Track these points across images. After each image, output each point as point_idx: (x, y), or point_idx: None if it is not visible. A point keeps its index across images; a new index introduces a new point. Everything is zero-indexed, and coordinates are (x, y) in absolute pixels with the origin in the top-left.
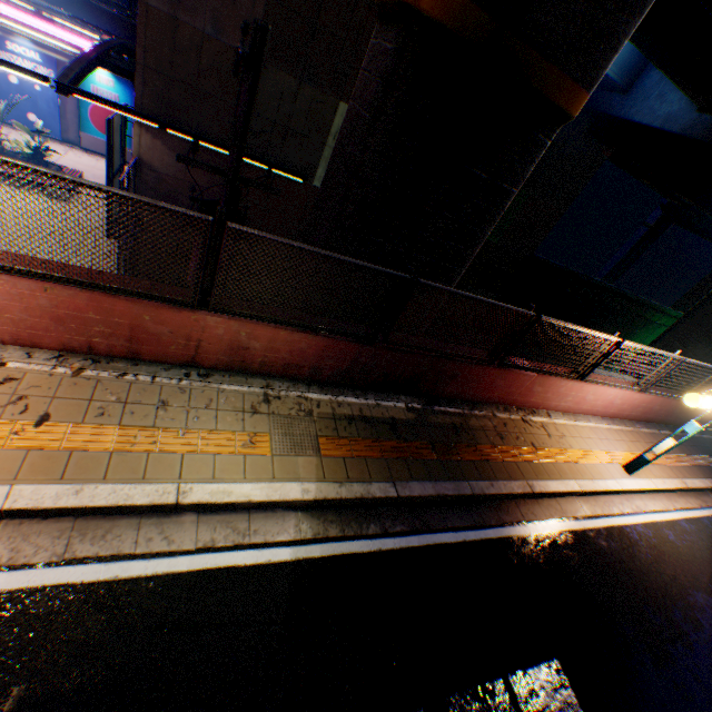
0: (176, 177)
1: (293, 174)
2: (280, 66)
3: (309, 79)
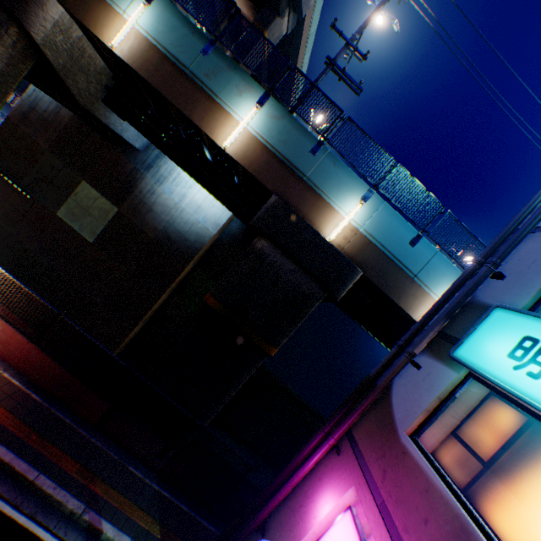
0: None
1: (27, 191)
2: (59, 156)
3: (71, 166)
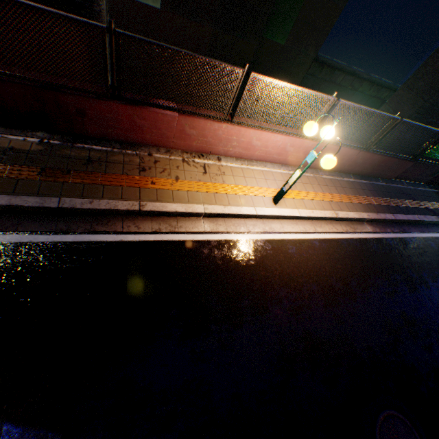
0: None
1: None
2: None
3: None
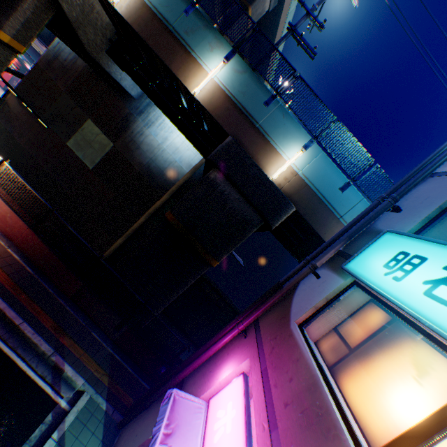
0: (16, 114)
1: (45, 123)
2: (72, 98)
3: (81, 106)
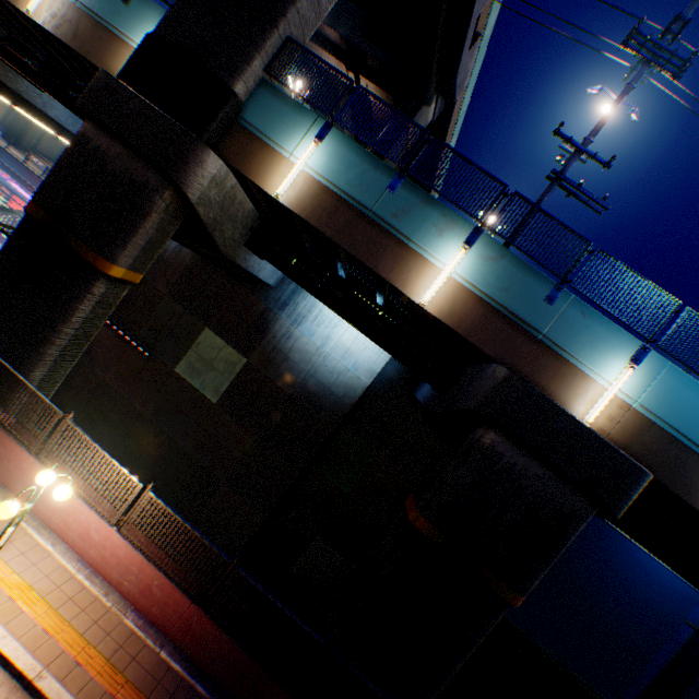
0: (98, 337)
1: (146, 348)
2: (179, 301)
3: (193, 311)
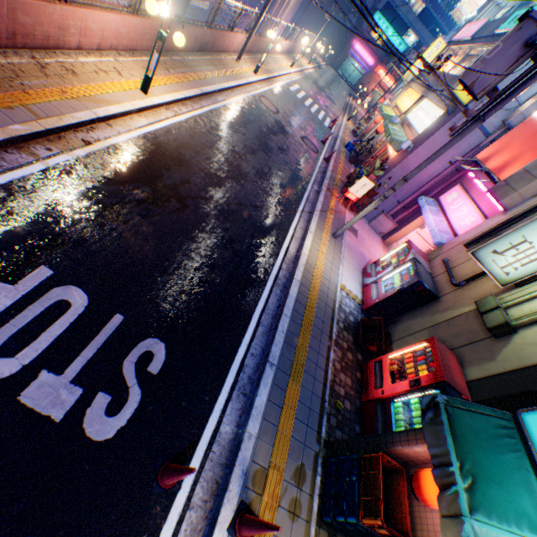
0: None
1: None
2: None
3: None
